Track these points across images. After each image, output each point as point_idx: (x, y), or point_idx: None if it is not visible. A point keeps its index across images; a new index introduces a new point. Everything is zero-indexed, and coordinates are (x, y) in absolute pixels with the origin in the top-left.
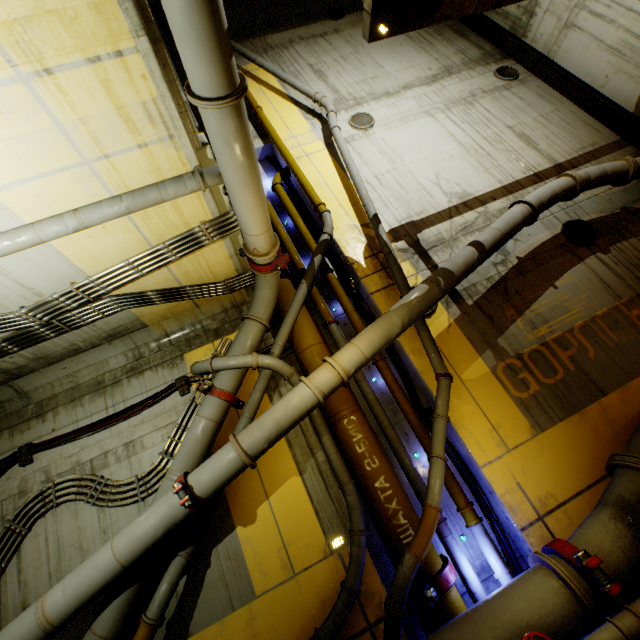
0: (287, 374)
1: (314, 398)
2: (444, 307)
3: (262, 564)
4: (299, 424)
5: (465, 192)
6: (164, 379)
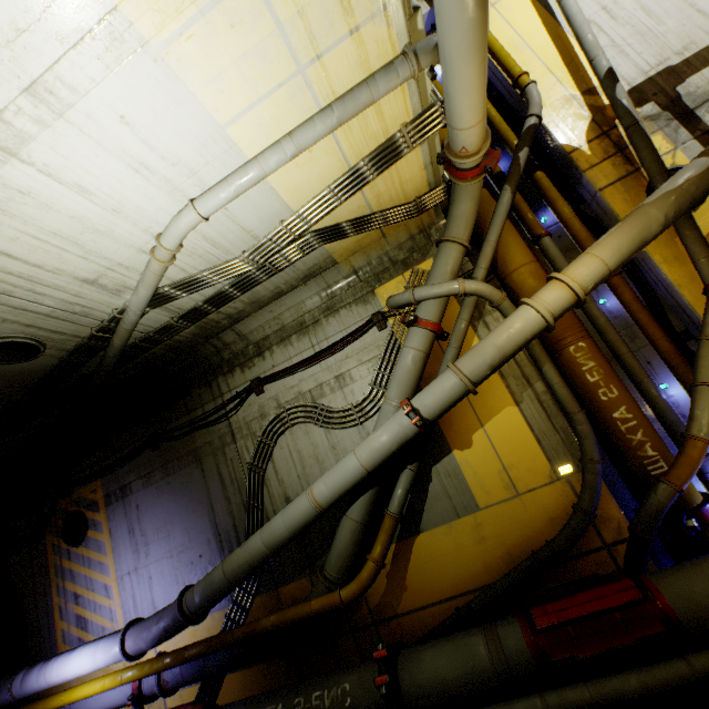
0: (497, 300)
1: (542, 321)
2: None
3: (482, 483)
4: None
5: None
6: (359, 316)
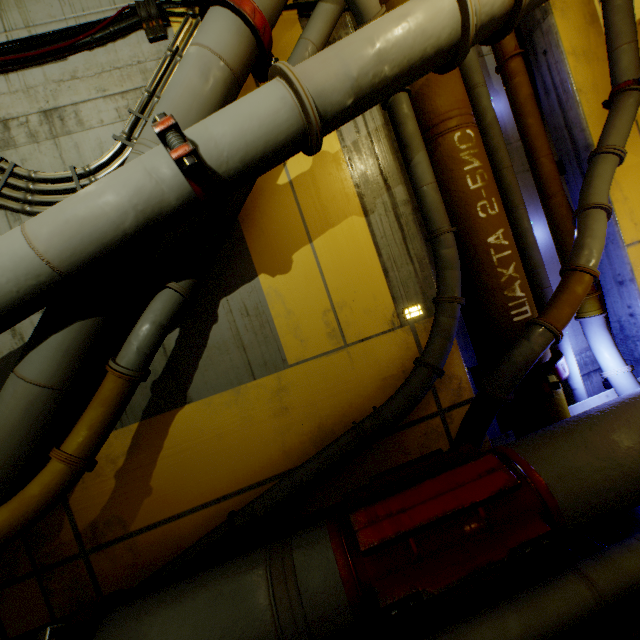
0: (372, 14)
1: (457, 22)
2: None
3: (298, 328)
4: (369, 137)
5: None
6: (110, 0)
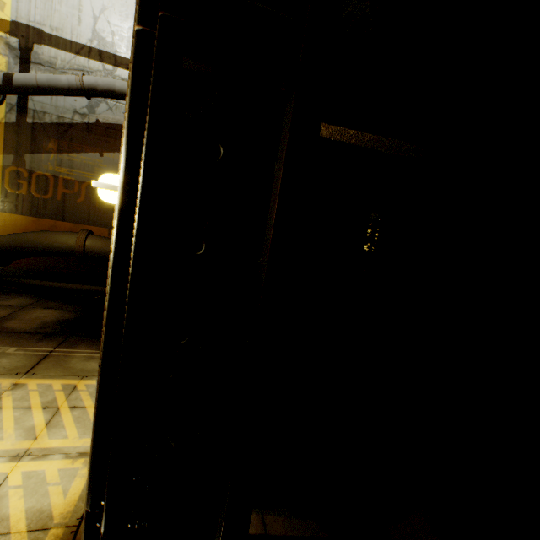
0: None
1: None
2: (6, 110)
3: None
4: None
5: (112, 44)
6: None
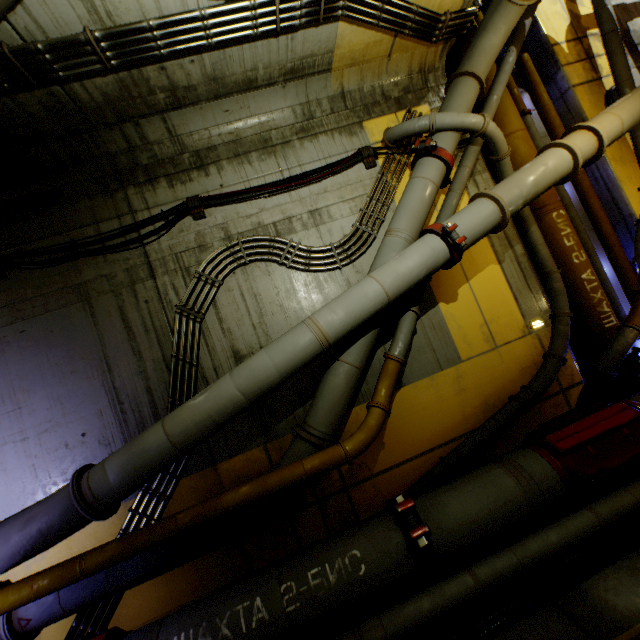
0: (504, 152)
1: (571, 165)
2: None
3: (465, 336)
4: None
5: None
6: (343, 148)
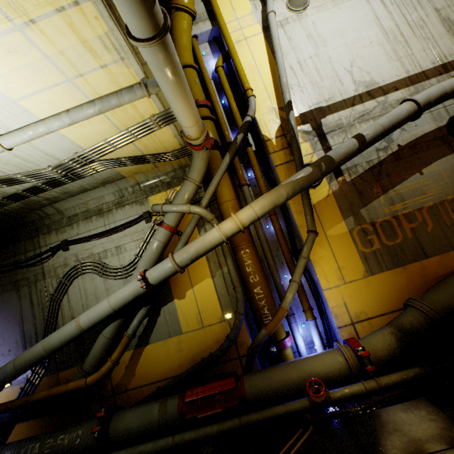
0: (209, 219)
1: (221, 238)
2: (327, 181)
3: (187, 319)
4: (215, 249)
5: (372, 81)
6: (136, 212)
